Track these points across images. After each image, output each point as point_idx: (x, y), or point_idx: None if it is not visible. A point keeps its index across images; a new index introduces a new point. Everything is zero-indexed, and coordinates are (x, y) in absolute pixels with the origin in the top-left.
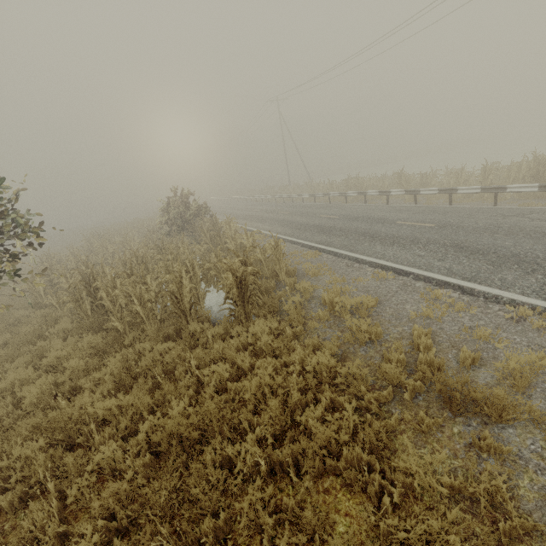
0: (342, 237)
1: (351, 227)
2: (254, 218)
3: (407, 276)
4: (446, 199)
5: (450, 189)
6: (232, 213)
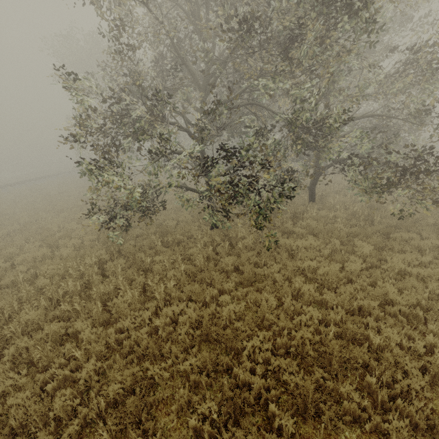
0: None
1: None
2: None
3: None
4: None
5: None
6: None
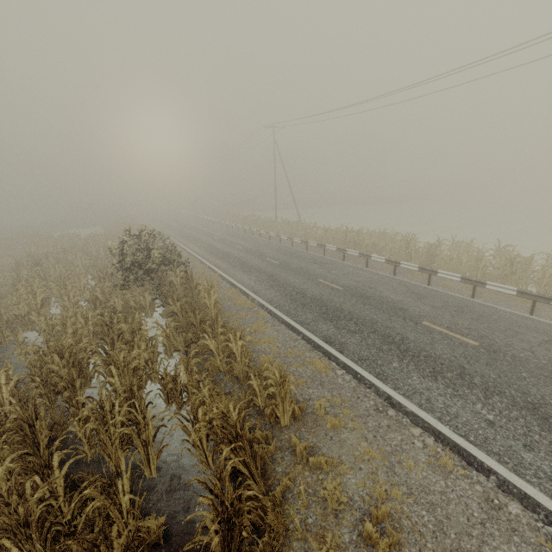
0: (357, 337)
1: (365, 316)
2: (237, 263)
3: (485, 475)
4: (462, 283)
5: (476, 281)
6: (210, 245)
